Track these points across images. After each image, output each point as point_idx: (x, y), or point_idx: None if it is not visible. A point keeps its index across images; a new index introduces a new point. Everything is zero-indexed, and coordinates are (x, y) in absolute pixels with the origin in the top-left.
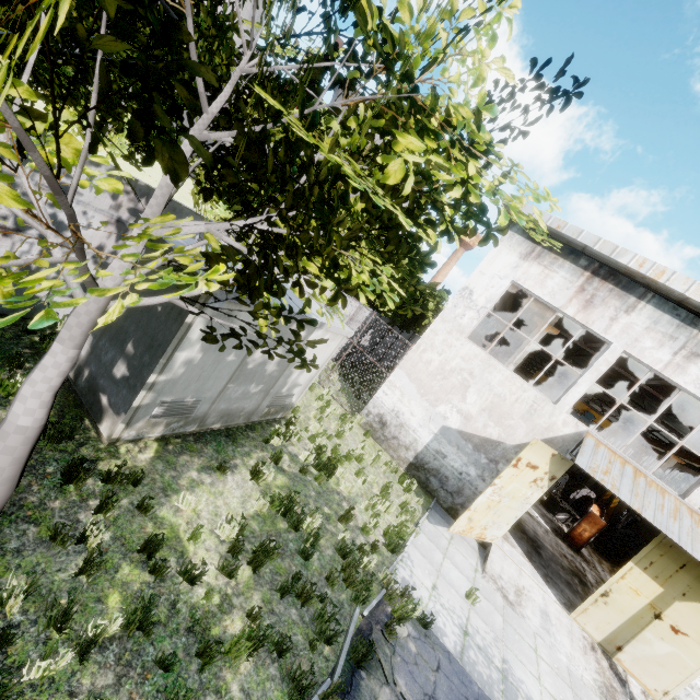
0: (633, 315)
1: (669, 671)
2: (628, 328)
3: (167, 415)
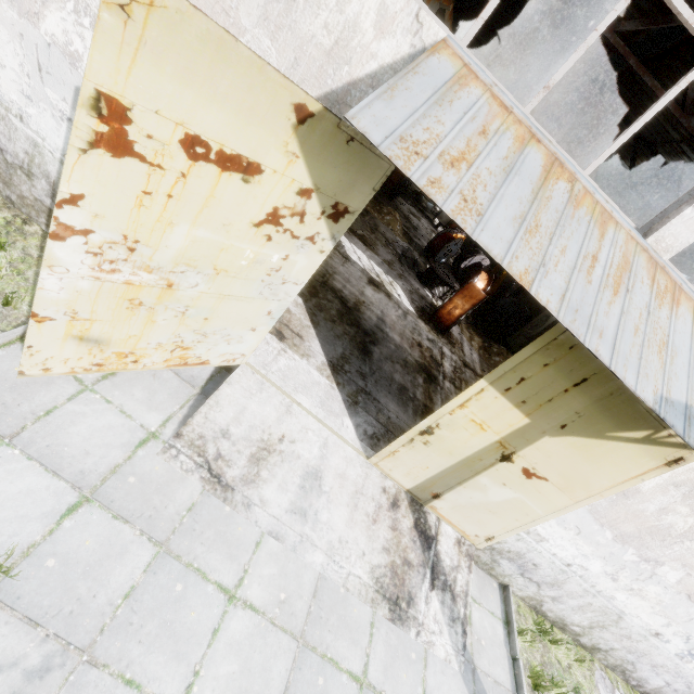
0: None
1: (503, 518)
2: None
3: None
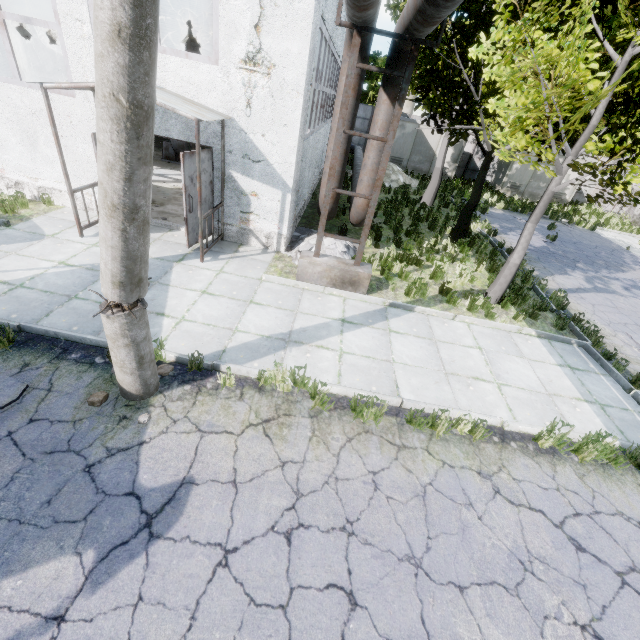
0: None
1: None
2: None
3: (511, 188)
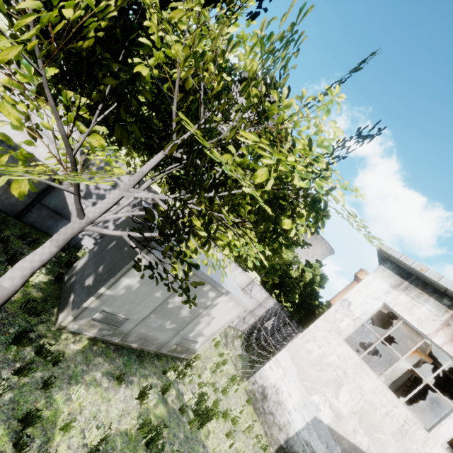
0: None
1: None
2: None
3: (103, 321)
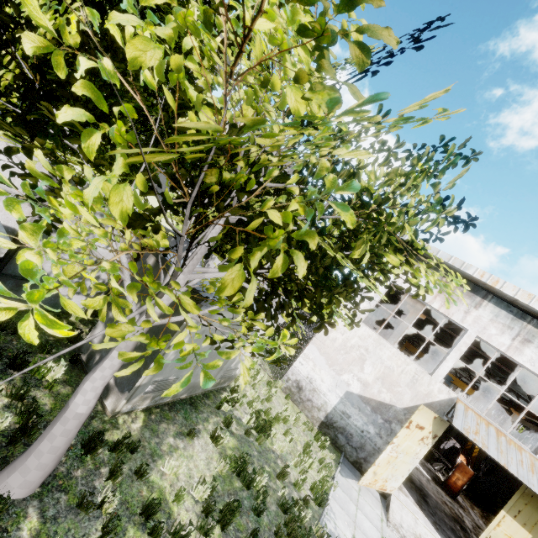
0: (480, 310)
1: None
2: (478, 319)
3: (155, 390)
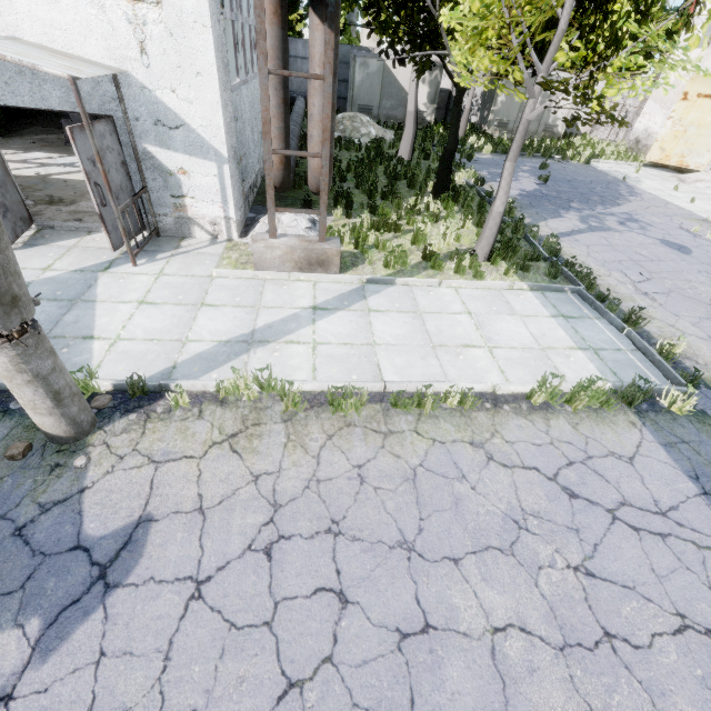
0: None
1: None
2: None
3: (499, 126)
